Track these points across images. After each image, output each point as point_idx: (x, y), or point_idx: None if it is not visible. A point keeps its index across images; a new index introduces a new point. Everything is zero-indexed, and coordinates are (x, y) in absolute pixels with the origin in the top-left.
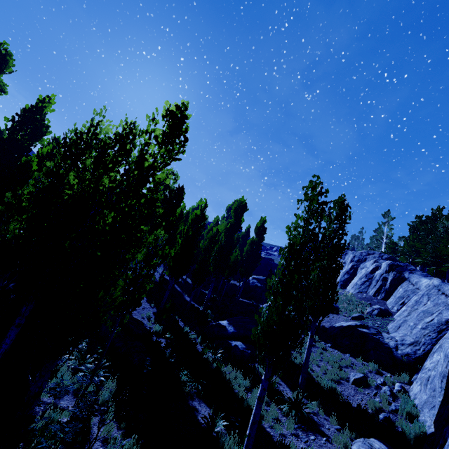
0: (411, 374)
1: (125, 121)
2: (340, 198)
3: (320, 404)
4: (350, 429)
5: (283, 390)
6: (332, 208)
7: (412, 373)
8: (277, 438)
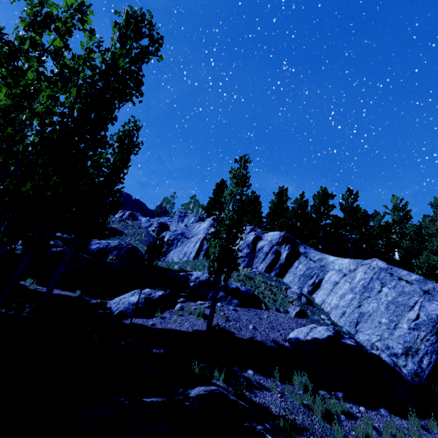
0: None
1: None
2: None
3: None
4: None
5: None
6: None
7: None
8: None
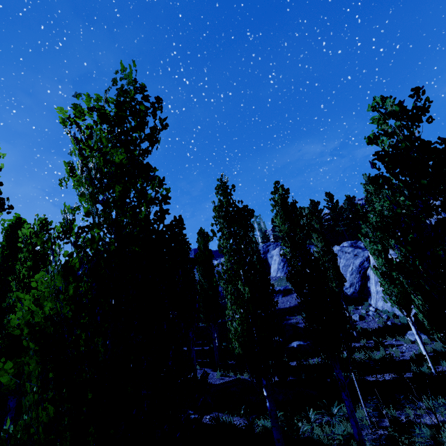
0: (363, 301)
1: (282, 187)
2: (309, 212)
3: (375, 337)
4: (393, 337)
5: (355, 345)
6: (315, 220)
7: (363, 300)
8: (409, 356)
